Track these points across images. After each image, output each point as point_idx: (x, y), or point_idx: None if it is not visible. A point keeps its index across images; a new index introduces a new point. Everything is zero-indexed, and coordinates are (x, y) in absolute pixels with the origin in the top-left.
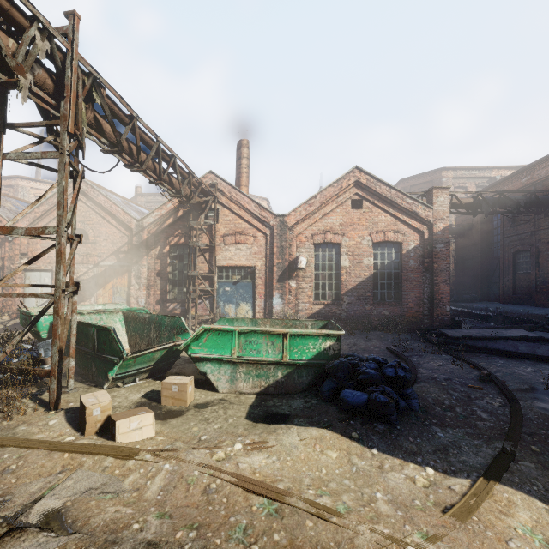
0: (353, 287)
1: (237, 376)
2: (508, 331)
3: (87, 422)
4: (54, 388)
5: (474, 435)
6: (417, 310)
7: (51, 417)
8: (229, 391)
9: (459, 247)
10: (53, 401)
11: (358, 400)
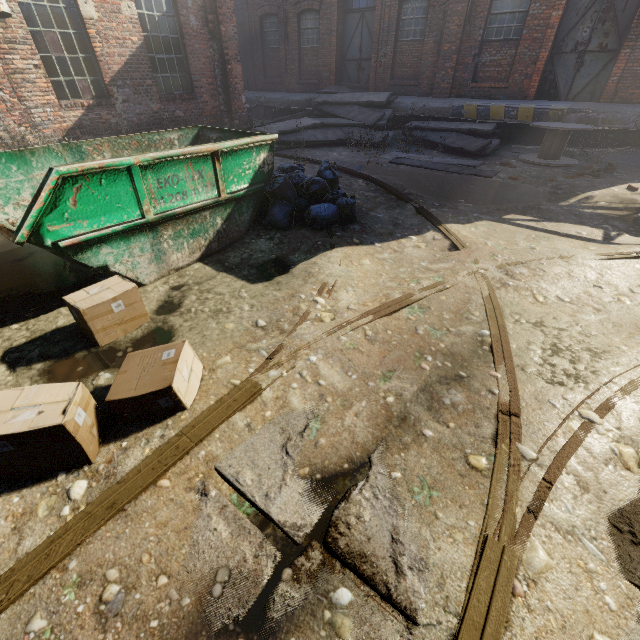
0: (122, 69)
1: (163, 248)
2: (302, 121)
3: (82, 443)
4: None
5: (389, 208)
6: (214, 106)
7: None
8: (160, 276)
9: None
10: None
11: (332, 211)
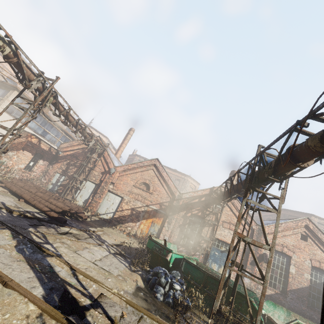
0: (295, 289)
1: None
2: None
3: None
4: None
5: None
6: None
7: None
8: None
9: None
10: None
11: None
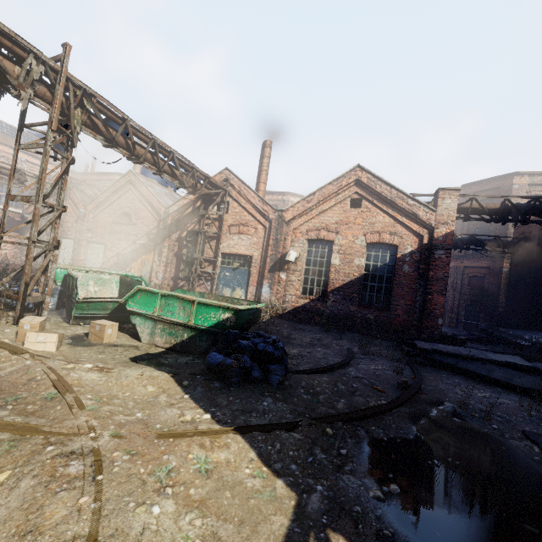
0: (340, 286)
1: (155, 331)
2: (496, 355)
3: (19, 332)
4: (18, 309)
5: (298, 412)
6: (405, 319)
7: (10, 327)
8: (148, 343)
9: (513, 264)
10: (16, 318)
11: (215, 361)
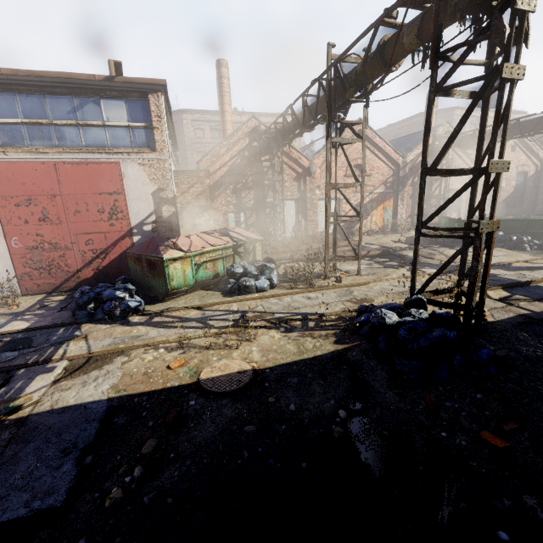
0: (505, 199)
1: None
2: None
3: None
4: None
5: None
6: (527, 209)
7: None
8: None
9: None
10: None
11: None
